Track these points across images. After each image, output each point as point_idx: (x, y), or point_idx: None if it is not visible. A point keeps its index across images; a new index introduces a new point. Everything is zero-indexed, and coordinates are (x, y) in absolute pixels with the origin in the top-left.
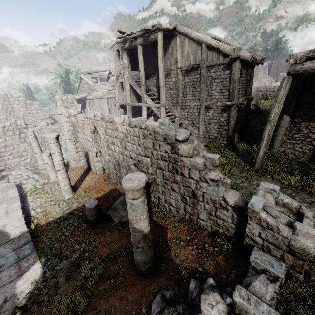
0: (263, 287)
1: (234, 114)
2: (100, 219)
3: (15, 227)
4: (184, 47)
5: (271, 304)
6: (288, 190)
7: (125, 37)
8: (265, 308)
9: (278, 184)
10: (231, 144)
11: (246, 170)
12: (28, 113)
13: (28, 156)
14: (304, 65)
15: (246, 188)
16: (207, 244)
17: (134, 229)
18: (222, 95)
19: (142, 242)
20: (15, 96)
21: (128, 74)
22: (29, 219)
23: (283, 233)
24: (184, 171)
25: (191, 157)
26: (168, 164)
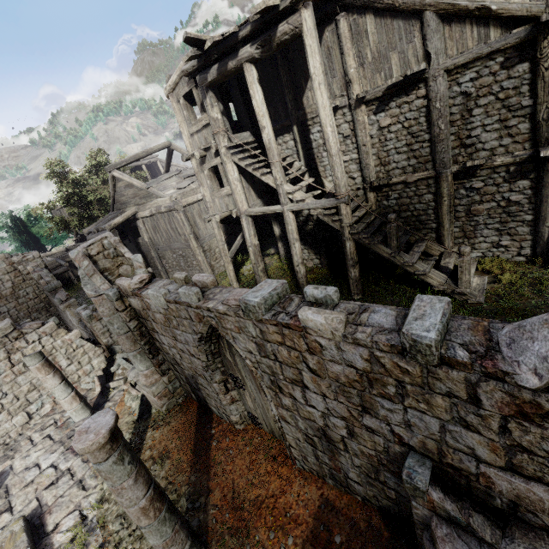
0: None
1: None
2: None
3: None
4: (364, 38)
5: None
6: None
7: (205, 52)
8: None
9: None
10: None
11: None
12: (22, 281)
13: (45, 398)
14: None
15: None
16: None
17: None
18: (507, 135)
19: None
20: None
21: (229, 144)
22: None
23: None
24: None
25: None
26: None
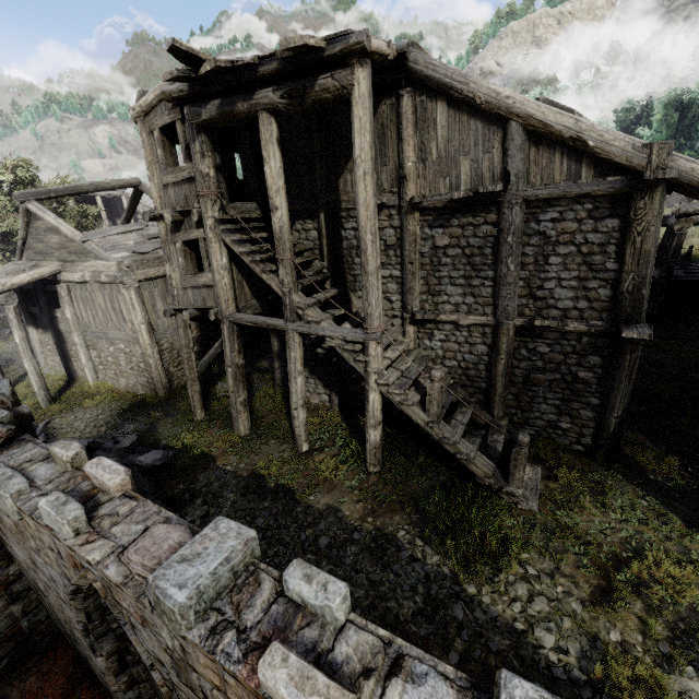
0: None
1: (634, 362)
2: None
3: None
4: (431, 128)
5: None
6: None
7: (203, 77)
8: None
9: None
10: (614, 452)
11: None
12: None
13: None
14: None
15: None
16: None
17: None
18: (584, 297)
19: None
20: None
21: (220, 216)
22: None
23: None
24: None
25: None
26: None
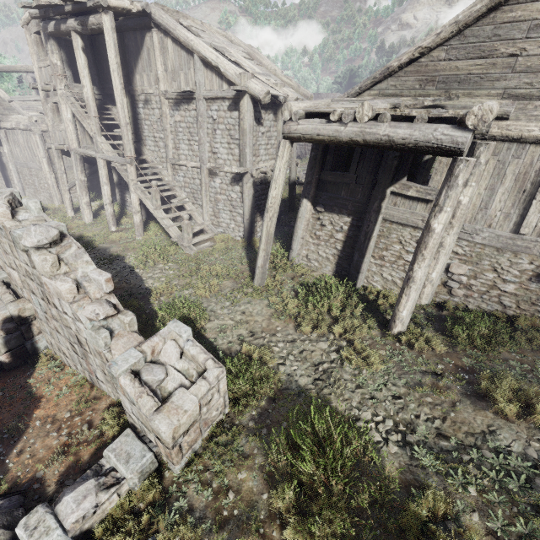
0: (72, 503)
1: (249, 189)
2: None
3: None
4: (167, 53)
5: (71, 529)
6: (277, 320)
7: (44, 7)
8: (52, 539)
9: (272, 310)
10: (249, 239)
11: (244, 285)
12: None
13: None
14: (299, 125)
15: (222, 319)
16: (87, 425)
17: None
18: (230, 153)
19: None
20: None
21: (63, 89)
22: None
23: (143, 410)
24: (55, 300)
25: (52, 278)
26: (36, 286)
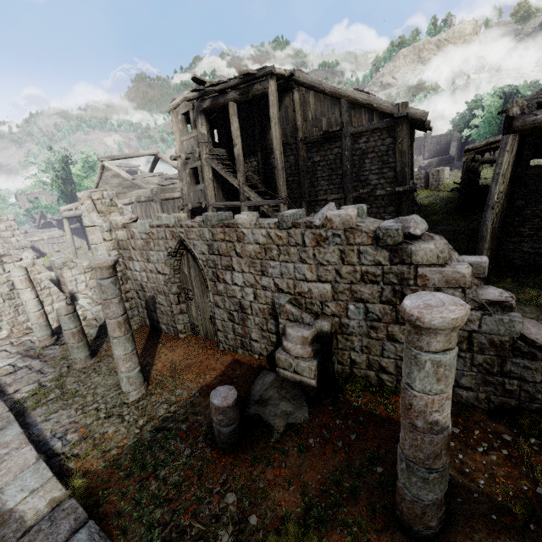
0: None
1: (408, 206)
2: (242, 429)
3: (31, 492)
4: (308, 106)
5: None
6: None
7: (204, 89)
8: None
9: (532, 307)
10: None
11: None
12: None
13: (4, 324)
14: (538, 115)
15: None
16: (507, 435)
17: (432, 425)
18: (383, 177)
19: (444, 456)
20: None
21: (209, 153)
22: (56, 463)
23: None
24: None
25: (445, 264)
26: (380, 288)
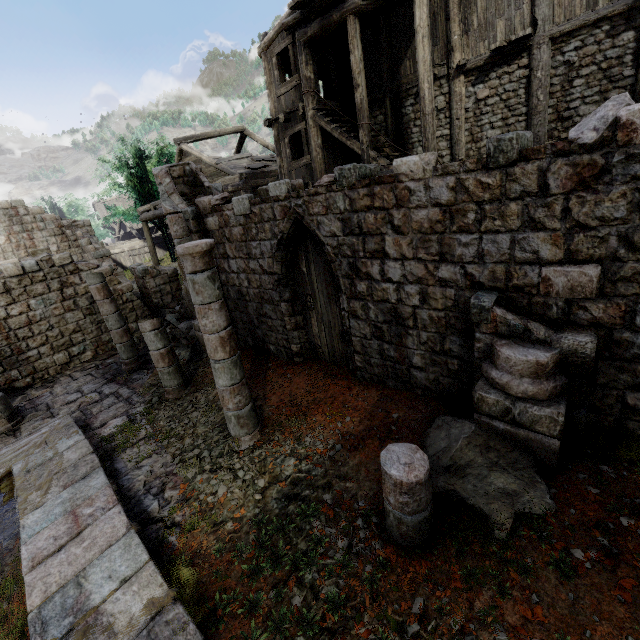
0: None
1: None
2: (434, 517)
3: (122, 582)
4: (472, 4)
5: None
6: None
7: (310, 3)
8: None
9: None
10: None
11: None
12: (68, 248)
13: (88, 344)
14: None
15: None
16: None
17: None
18: None
19: None
20: (36, 211)
21: (318, 106)
22: (153, 534)
23: None
24: None
25: None
26: None
